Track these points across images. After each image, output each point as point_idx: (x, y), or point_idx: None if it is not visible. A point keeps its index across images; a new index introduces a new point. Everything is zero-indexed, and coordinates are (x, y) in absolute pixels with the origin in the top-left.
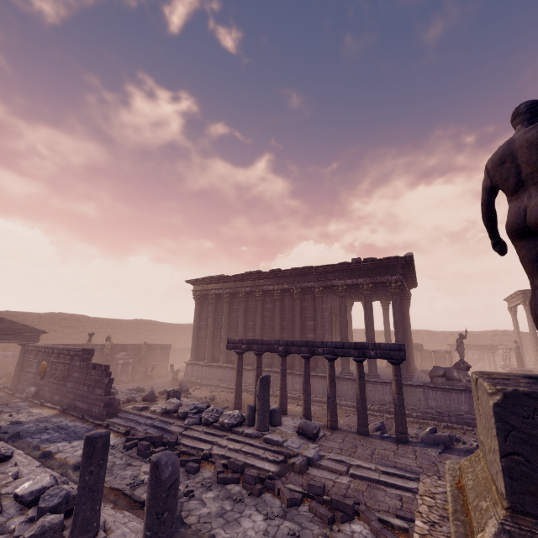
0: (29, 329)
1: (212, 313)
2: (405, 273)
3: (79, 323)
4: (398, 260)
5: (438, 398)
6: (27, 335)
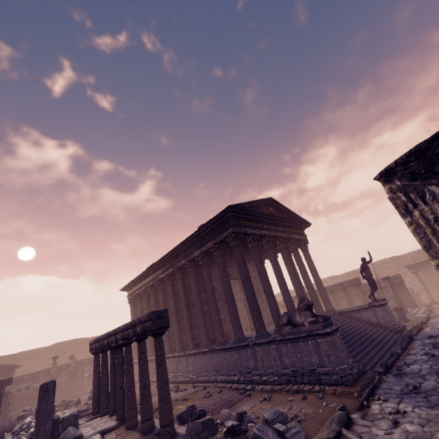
0: (5, 367)
1: (138, 311)
2: (258, 221)
3: (78, 345)
4: (223, 213)
5: (290, 353)
6: (3, 373)
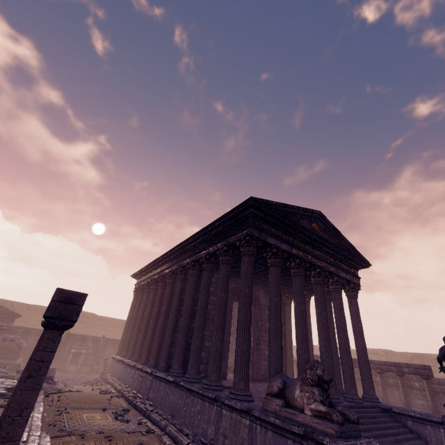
0: (9, 312)
1: (137, 304)
2: (291, 233)
3: (86, 319)
4: (243, 207)
5: None
6: (5, 317)
